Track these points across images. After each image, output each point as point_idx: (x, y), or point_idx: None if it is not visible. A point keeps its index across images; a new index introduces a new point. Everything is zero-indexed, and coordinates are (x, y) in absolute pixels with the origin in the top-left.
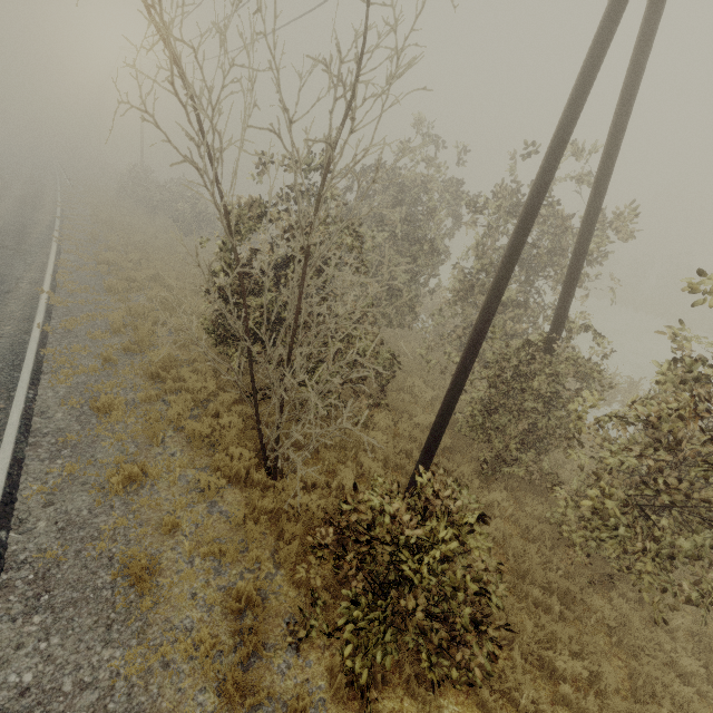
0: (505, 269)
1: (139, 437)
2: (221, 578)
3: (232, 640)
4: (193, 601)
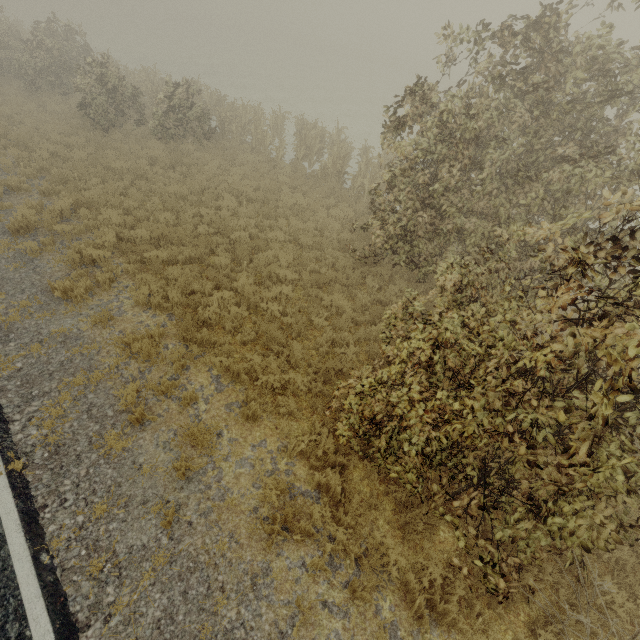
0: None
1: None
2: None
3: None
4: None
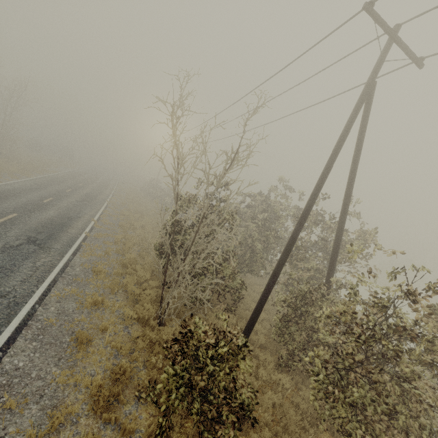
0: (291, 239)
1: (106, 288)
2: (116, 360)
3: (109, 388)
4: (99, 364)
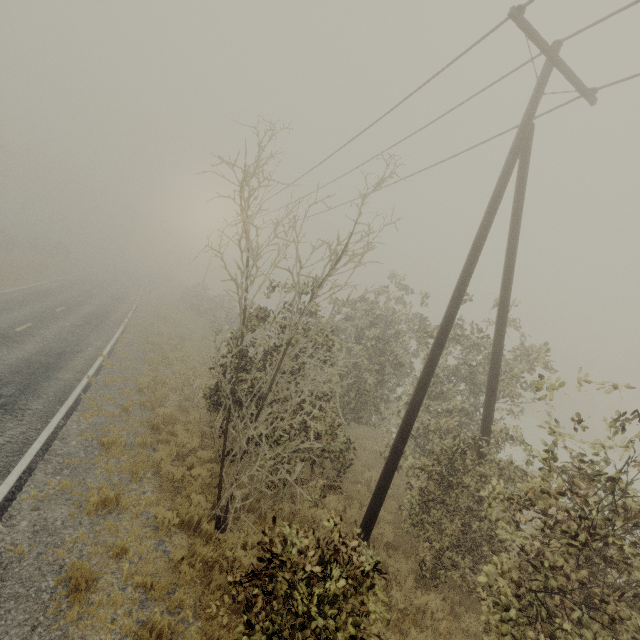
0: (426, 370)
1: (125, 472)
2: (143, 612)
3: None
4: (111, 625)
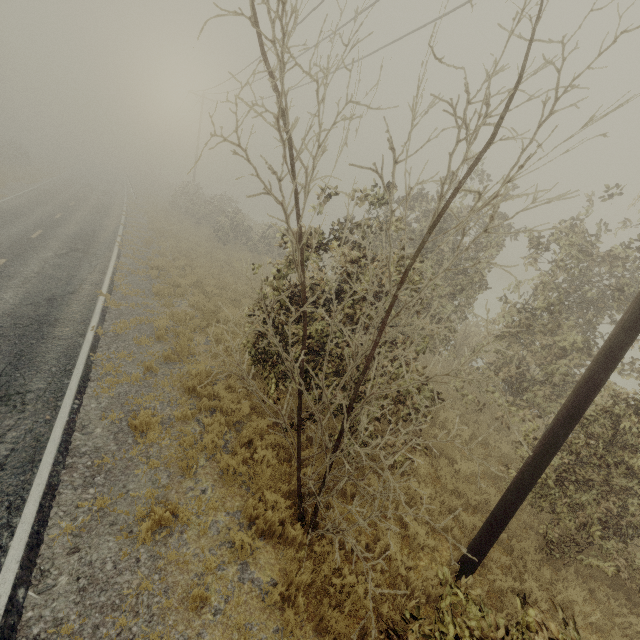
0: (626, 334)
1: (172, 464)
2: None
3: None
4: None
